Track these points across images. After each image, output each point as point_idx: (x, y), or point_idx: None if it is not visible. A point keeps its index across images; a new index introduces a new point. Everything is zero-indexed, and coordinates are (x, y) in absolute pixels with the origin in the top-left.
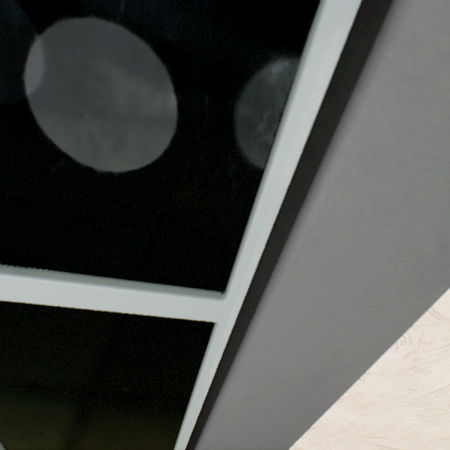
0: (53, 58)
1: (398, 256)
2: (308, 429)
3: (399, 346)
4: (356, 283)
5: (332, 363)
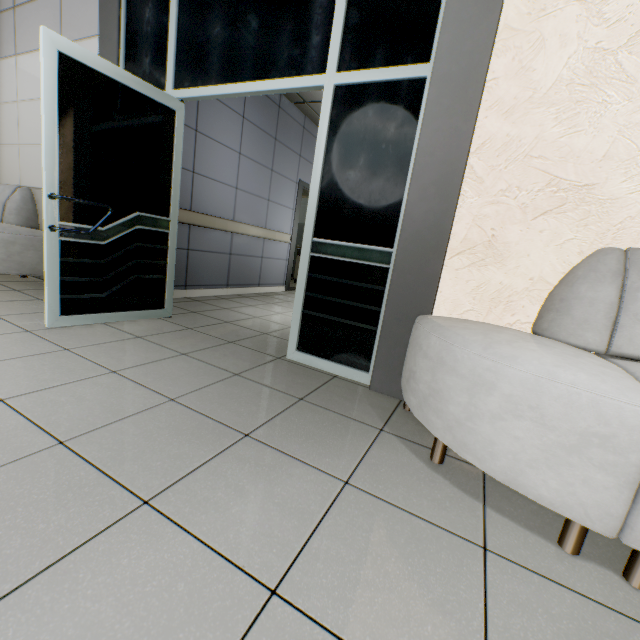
0: (393, 7)
1: (476, 3)
2: (479, 148)
3: (505, 54)
4: (466, 18)
5: (470, 62)
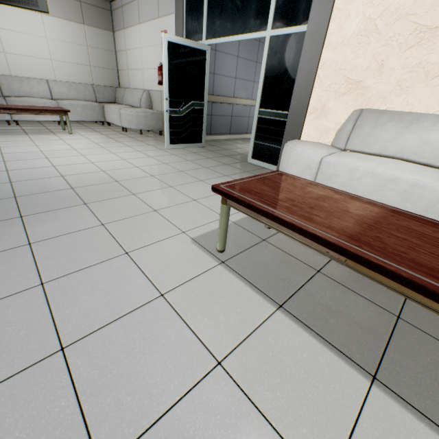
0: None
1: None
2: (322, 66)
3: (335, 21)
4: (320, 5)
5: (320, 26)
